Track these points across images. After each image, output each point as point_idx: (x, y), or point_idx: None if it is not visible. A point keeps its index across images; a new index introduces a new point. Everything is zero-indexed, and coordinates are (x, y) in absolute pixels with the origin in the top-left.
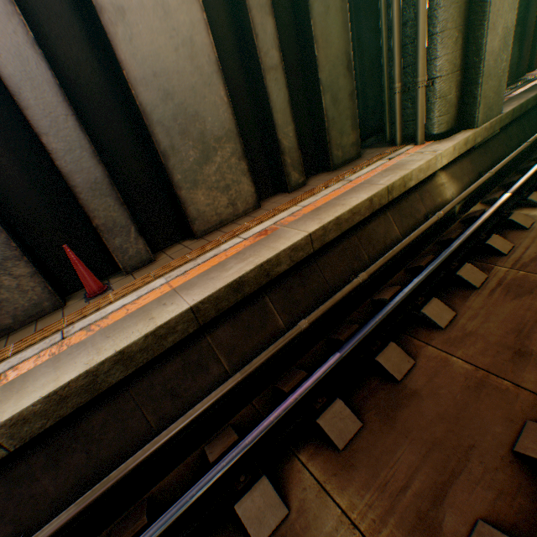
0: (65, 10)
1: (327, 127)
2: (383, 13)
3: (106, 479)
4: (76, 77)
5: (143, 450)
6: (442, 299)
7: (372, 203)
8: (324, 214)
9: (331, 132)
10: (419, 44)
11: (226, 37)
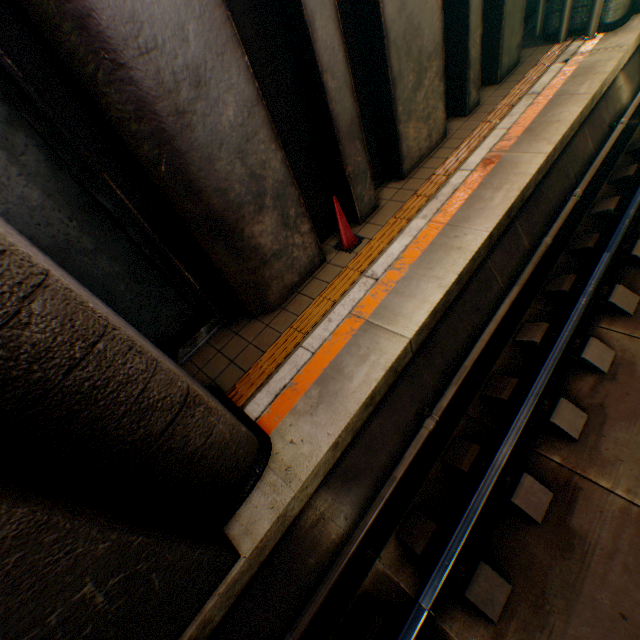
0: None
1: (503, 26)
2: None
3: (463, 368)
4: None
5: (477, 347)
6: None
7: (580, 117)
8: (544, 134)
9: (504, 32)
10: None
11: None
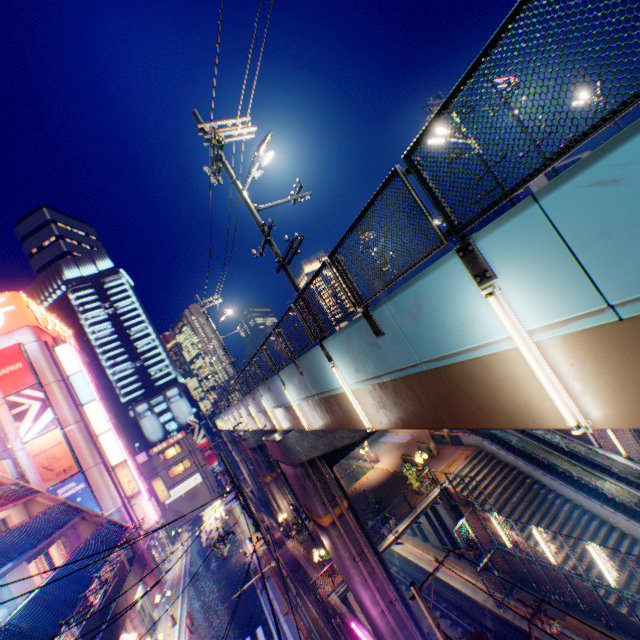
0: None
1: None
2: None
3: None
4: None
5: None
6: None
7: None
8: None
9: None
10: None
11: None
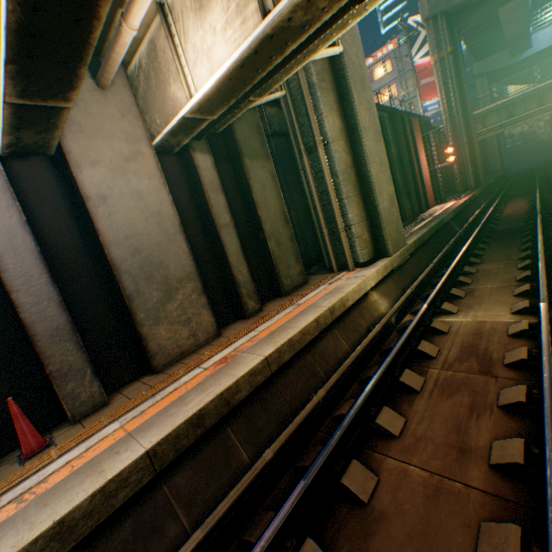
0: (57, 198)
1: (275, 262)
2: (305, 186)
3: None
4: (56, 242)
5: None
6: (393, 406)
7: (319, 323)
8: (278, 336)
9: (279, 265)
10: (333, 205)
11: (188, 207)
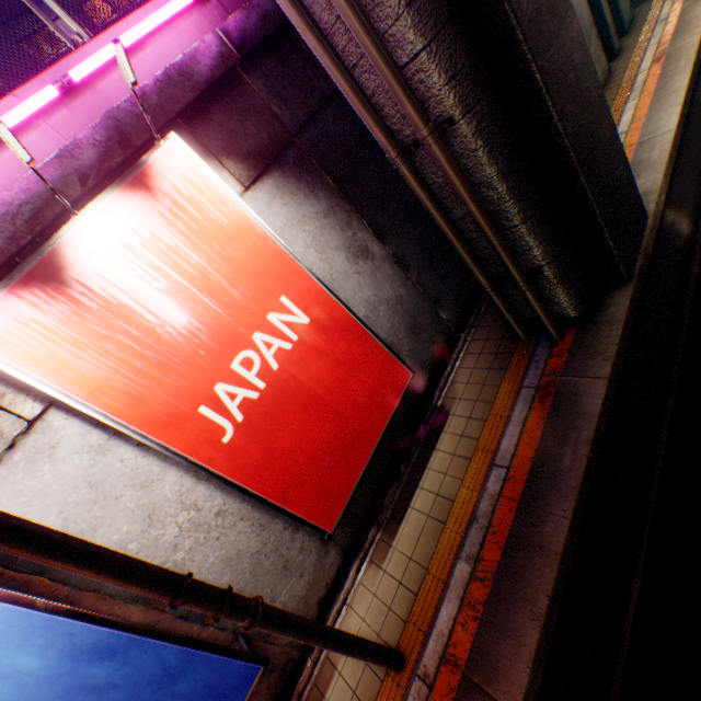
0: None
1: (616, 1)
2: None
3: None
4: None
5: None
6: None
7: None
8: (688, 28)
9: (618, 4)
10: None
11: None
